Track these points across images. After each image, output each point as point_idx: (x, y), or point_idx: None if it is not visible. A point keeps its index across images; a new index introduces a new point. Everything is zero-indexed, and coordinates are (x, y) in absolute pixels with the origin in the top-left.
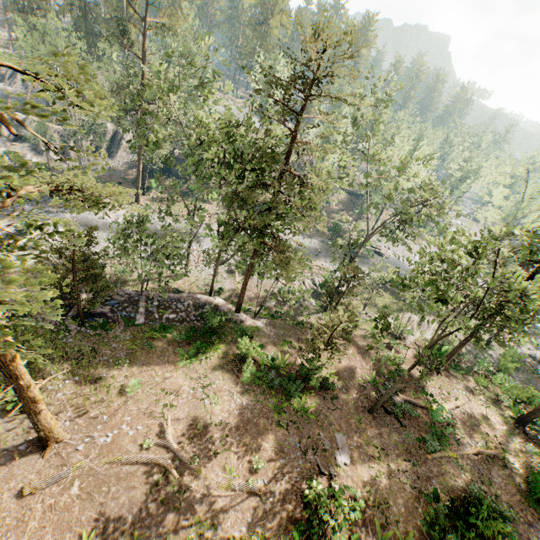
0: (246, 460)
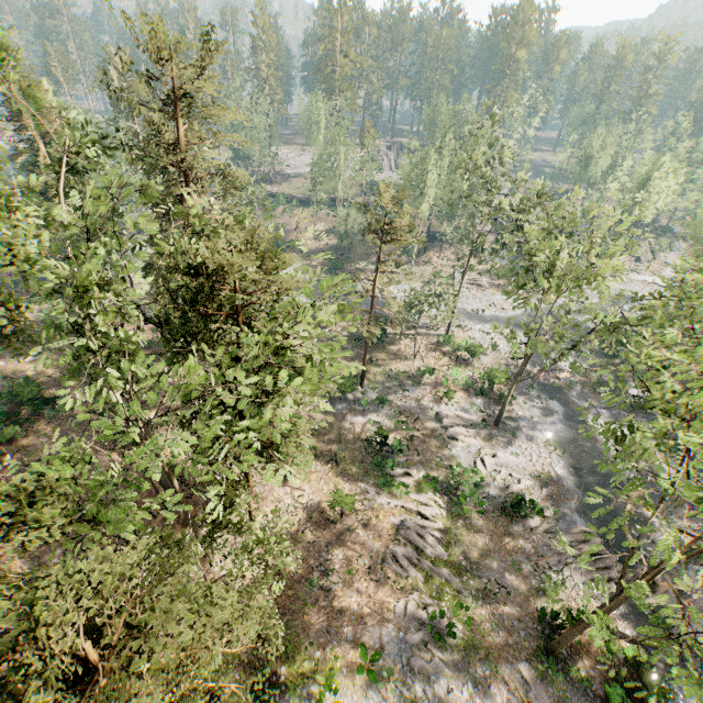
0: None
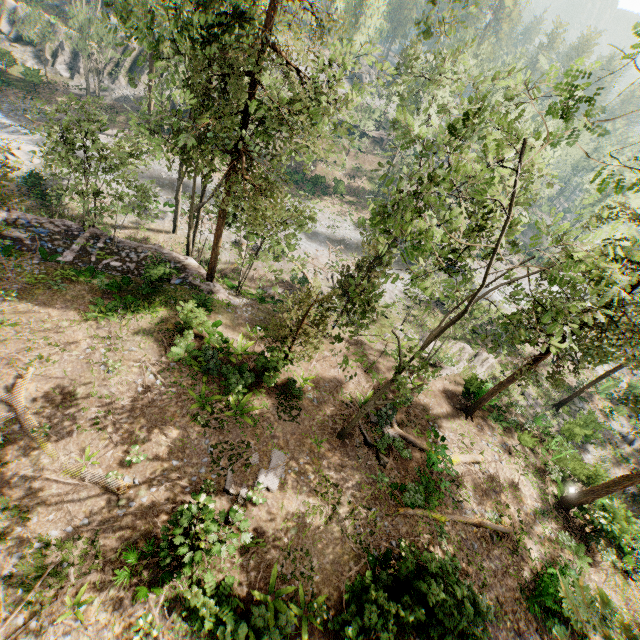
0: (123, 448)
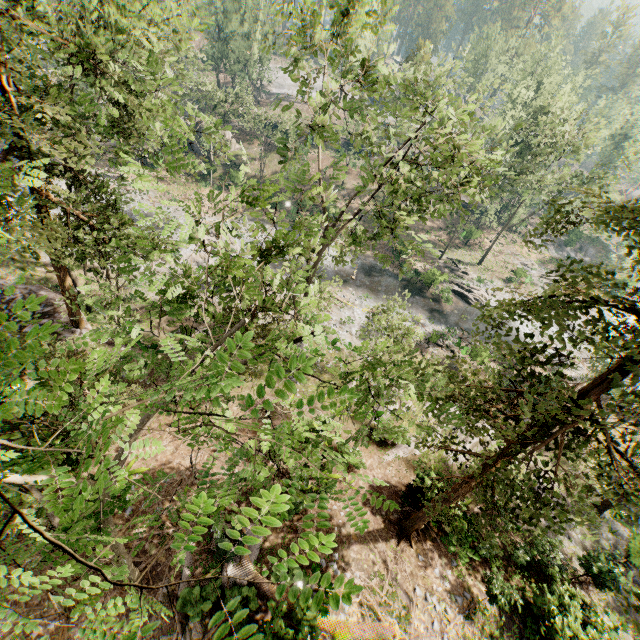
0: None
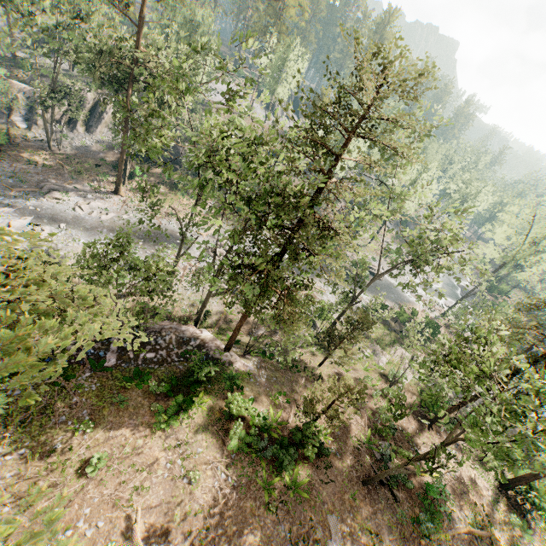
0: None
